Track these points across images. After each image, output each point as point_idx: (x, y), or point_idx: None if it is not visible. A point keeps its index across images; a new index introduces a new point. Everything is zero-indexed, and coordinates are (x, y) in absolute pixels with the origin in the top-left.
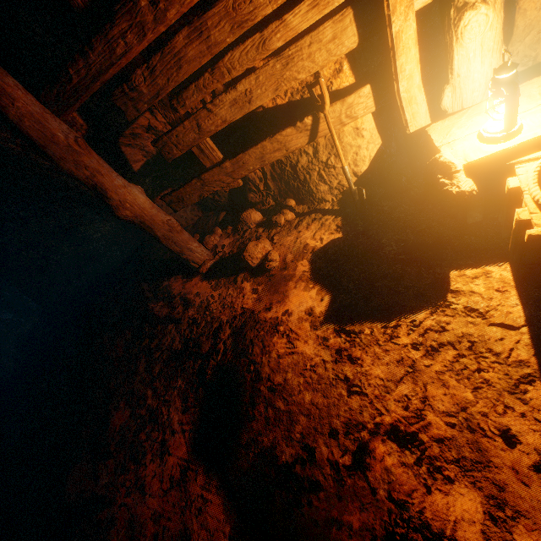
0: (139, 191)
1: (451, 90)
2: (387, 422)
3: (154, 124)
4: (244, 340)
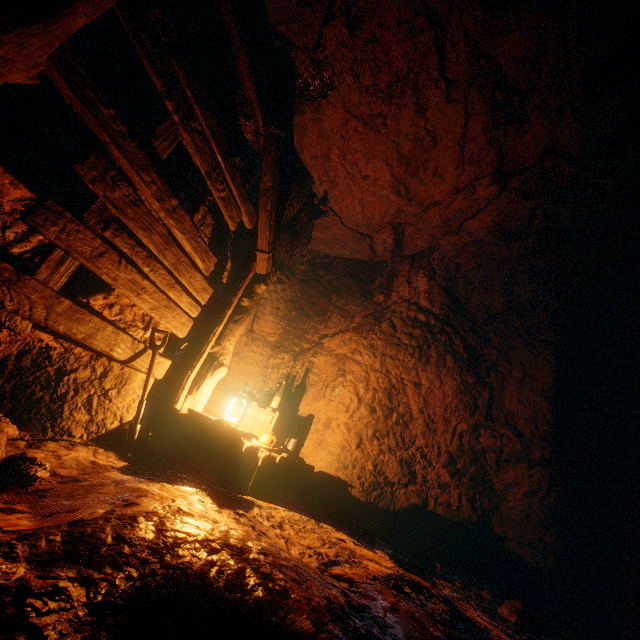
0: None
1: (191, 399)
2: (316, 566)
3: None
4: (131, 542)
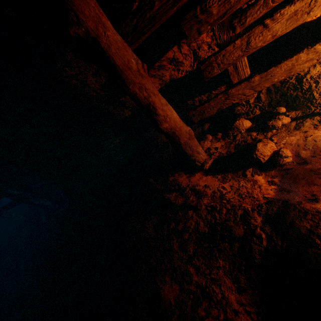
0: (172, 108)
1: None
2: None
3: (176, 56)
4: (294, 228)
